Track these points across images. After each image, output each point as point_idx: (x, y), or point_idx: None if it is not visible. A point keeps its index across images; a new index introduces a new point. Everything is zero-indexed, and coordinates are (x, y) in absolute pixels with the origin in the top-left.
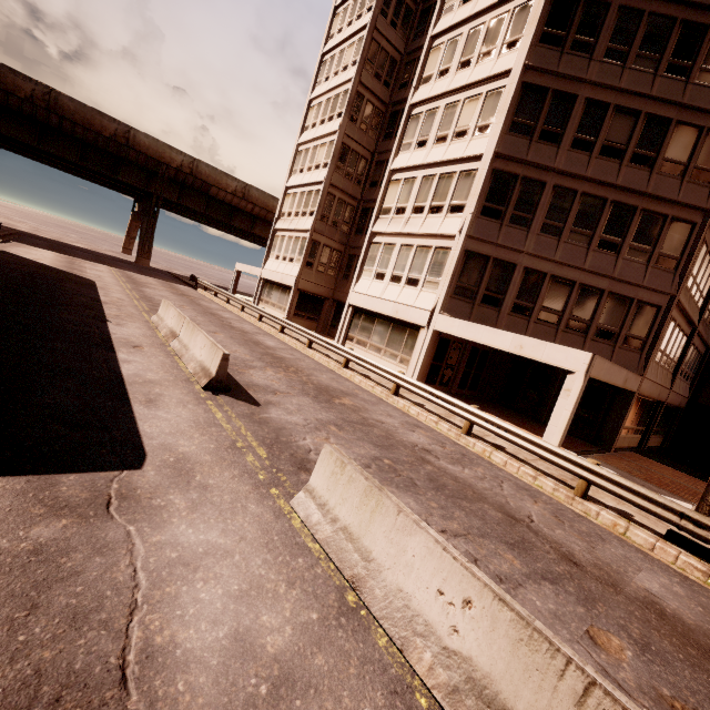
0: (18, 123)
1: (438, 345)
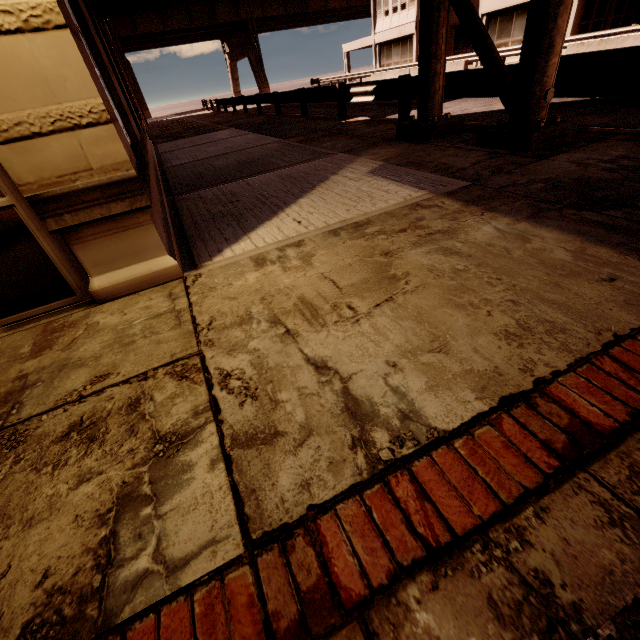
0: (147, 17)
1: (586, 3)
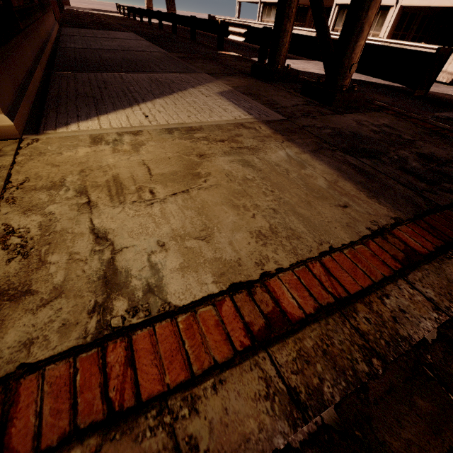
0: None
1: (400, 18)
